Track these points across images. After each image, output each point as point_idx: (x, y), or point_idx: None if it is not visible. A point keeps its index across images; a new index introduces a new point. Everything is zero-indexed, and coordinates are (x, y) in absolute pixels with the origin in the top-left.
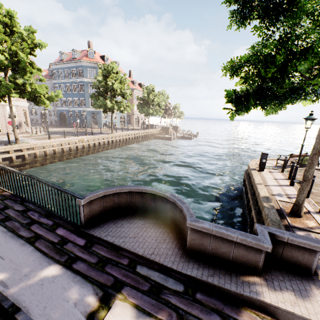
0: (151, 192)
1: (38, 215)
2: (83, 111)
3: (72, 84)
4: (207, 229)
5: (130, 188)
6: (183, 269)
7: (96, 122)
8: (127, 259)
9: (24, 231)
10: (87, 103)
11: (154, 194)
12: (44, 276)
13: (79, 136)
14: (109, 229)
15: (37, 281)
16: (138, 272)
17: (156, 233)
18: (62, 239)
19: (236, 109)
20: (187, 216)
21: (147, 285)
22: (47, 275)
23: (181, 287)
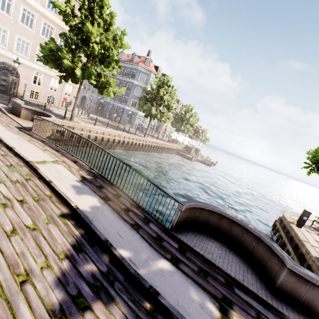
0: (232, 218)
1: (129, 203)
2: (122, 107)
3: (121, 82)
4: (310, 278)
5: (213, 207)
6: (279, 307)
7: (130, 121)
8: (222, 277)
9: (126, 215)
10: (128, 102)
11: (234, 221)
12: (161, 267)
13: (117, 130)
14: (193, 240)
15: (158, 270)
16: (238, 294)
17: (236, 259)
18: (158, 235)
19: (317, 168)
20: (286, 258)
21: (252, 311)
22: (163, 267)
23: None
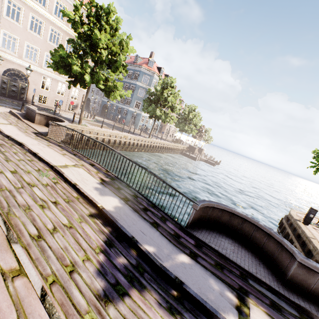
0: (243, 216)
1: (146, 203)
2: (126, 109)
3: (124, 83)
4: None
5: (224, 206)
6: (290, 297)
7: (134, 122)
8: (237, 270)
9: (145, 215)
10: (132, 103)
11: (245, 219)
12: (182, 261)
13: (123, 132)
14: (208, 237)
15: (179, 263)
16: (252, 285)
17: (248, 254)
18: (175, 232)
19: None
20: (296, 252)
21: (266, 299)
22: (184, 261)
23: (295, 312)
